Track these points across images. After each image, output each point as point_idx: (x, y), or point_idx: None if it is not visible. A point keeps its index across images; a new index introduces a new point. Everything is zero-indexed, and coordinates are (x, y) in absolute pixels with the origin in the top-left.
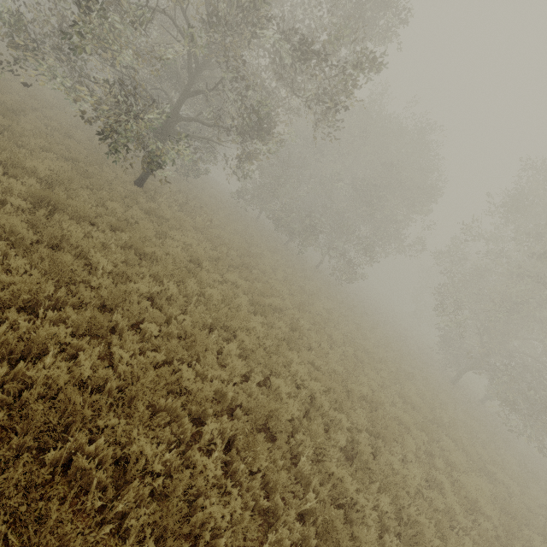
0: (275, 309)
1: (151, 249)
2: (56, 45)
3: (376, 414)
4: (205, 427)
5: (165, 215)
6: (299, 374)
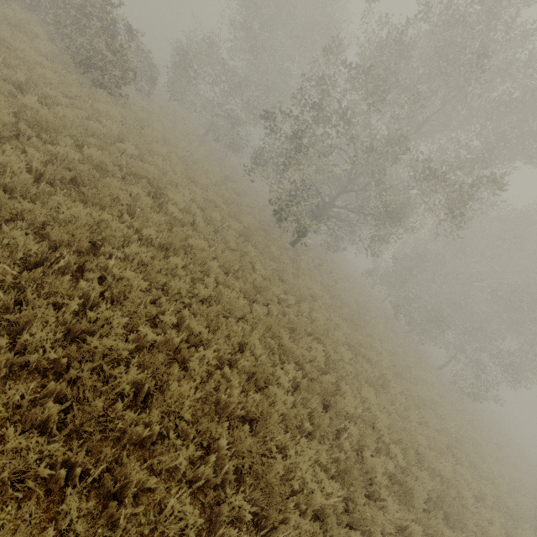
0: (368, 361)
1: (287, 276)
2: (275, 163)
3: (447, 492)
4: (286, 364)
5: (302, 267)
6: (368, 400)
